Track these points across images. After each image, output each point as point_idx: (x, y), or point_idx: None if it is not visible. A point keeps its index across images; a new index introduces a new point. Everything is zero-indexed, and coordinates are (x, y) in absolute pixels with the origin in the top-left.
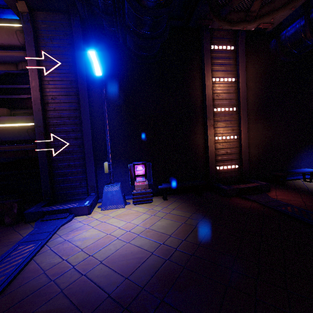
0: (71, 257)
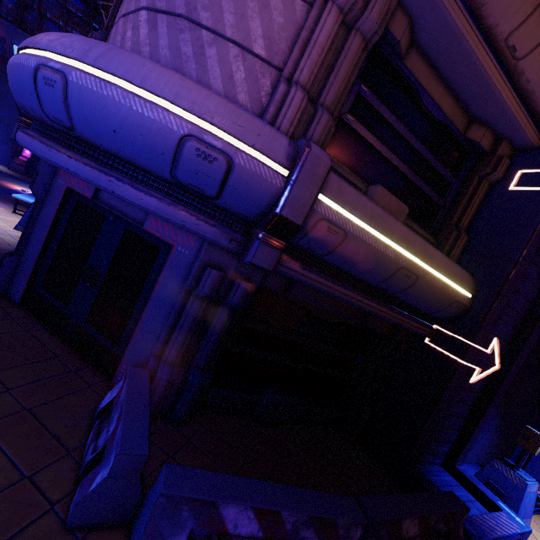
0: None
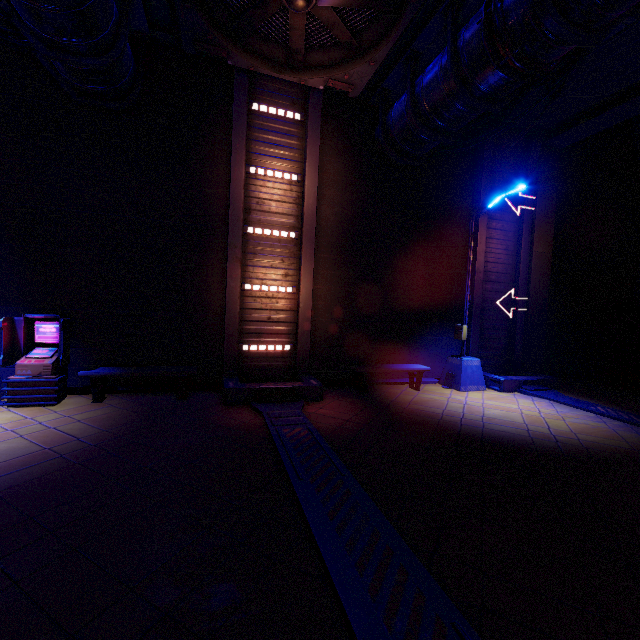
0: None
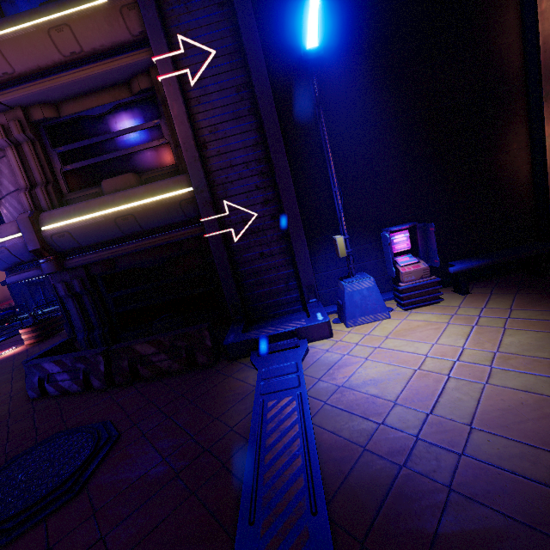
0: (389, 419)
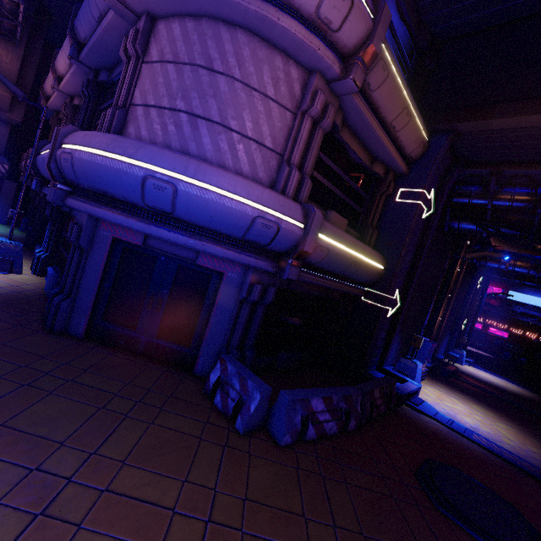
0: (507, 442)
